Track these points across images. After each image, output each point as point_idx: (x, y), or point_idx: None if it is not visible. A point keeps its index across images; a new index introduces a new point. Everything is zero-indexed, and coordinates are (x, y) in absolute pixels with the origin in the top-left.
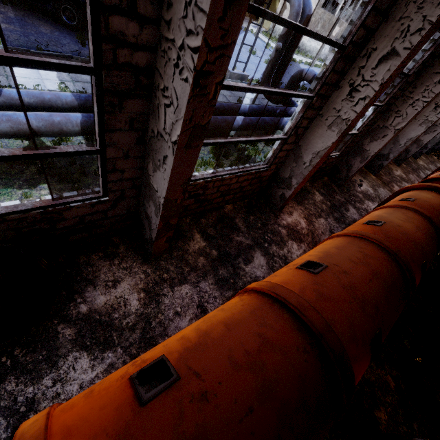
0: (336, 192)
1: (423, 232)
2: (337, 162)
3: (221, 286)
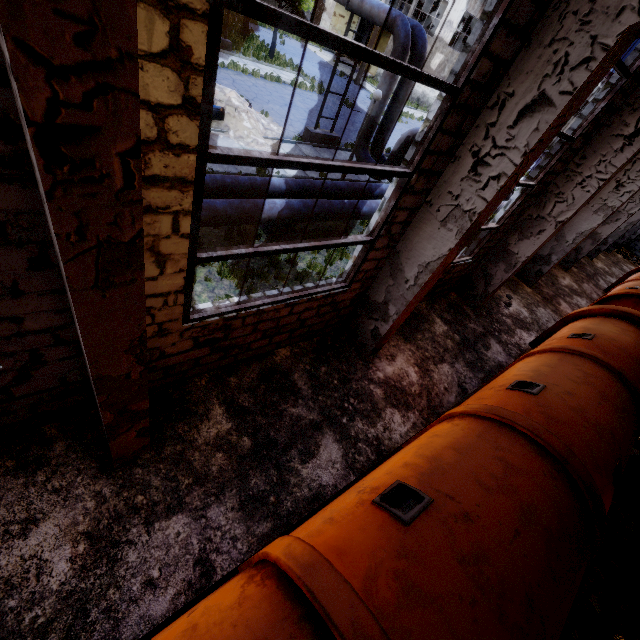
0: (470, 317)
1: (612, 402)
2: (469, 270)
3: (251, 512)
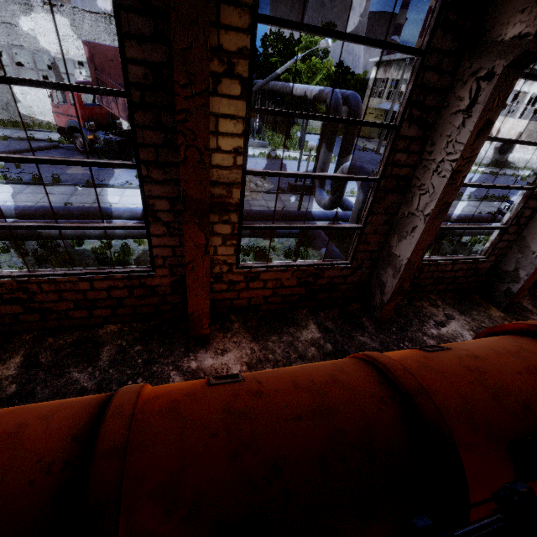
0: (365, 329)
1: (336, 425)
2: (361, 278)
3: None
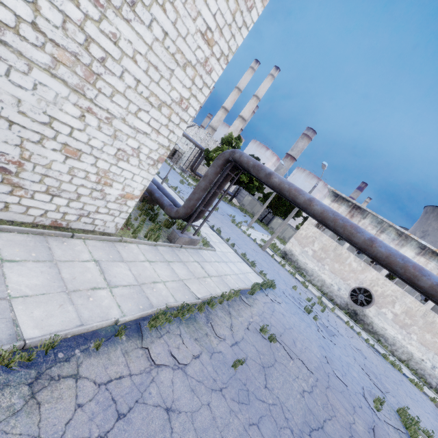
0: None
1: None
2: None
3: None
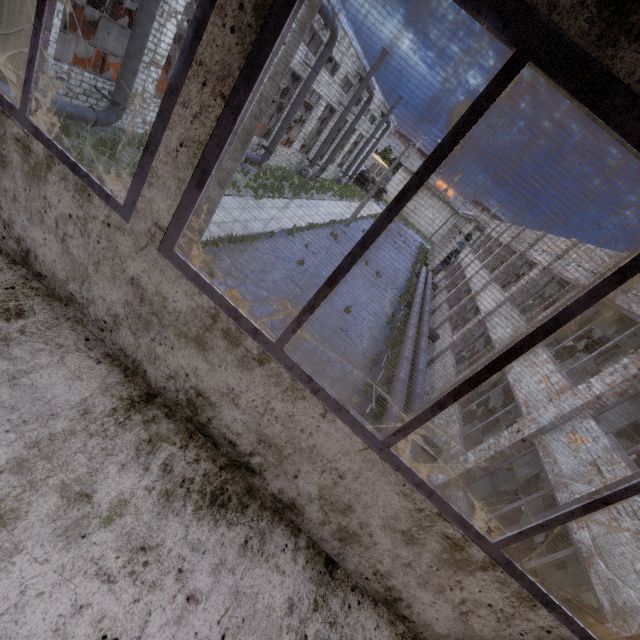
0: None
1: None
2: None
3: None
